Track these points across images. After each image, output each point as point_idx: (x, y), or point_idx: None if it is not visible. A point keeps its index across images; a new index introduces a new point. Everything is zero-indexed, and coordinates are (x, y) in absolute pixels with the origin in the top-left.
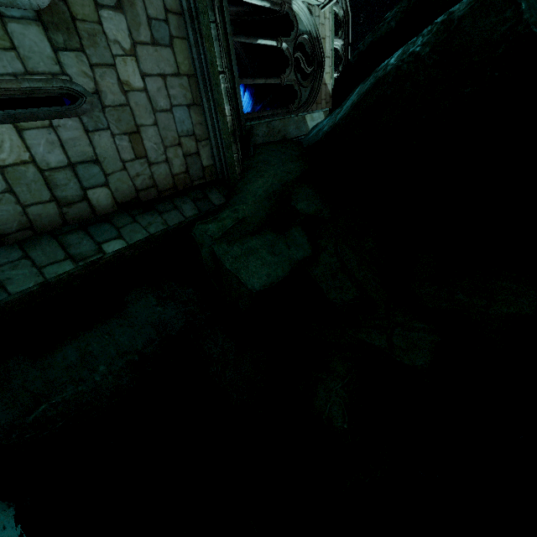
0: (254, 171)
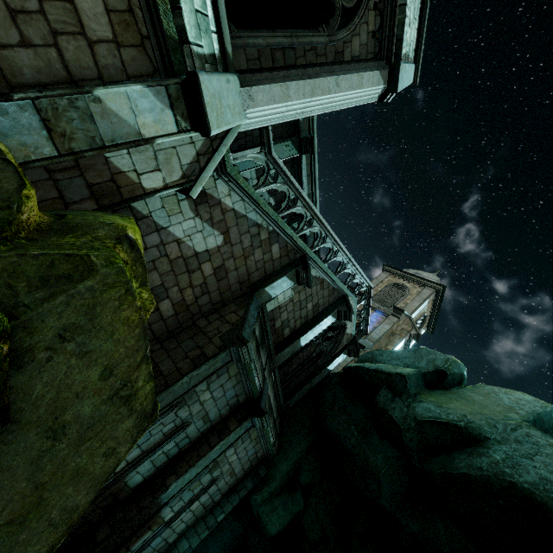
0: (283, 452)
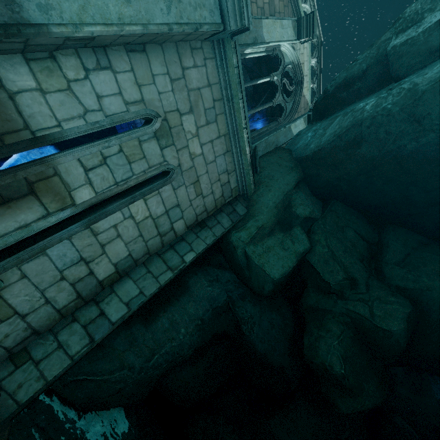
0: (264, 186)
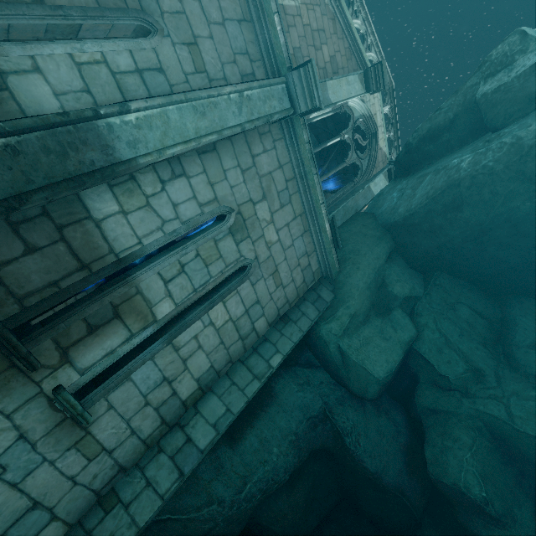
0: (350, 264)
